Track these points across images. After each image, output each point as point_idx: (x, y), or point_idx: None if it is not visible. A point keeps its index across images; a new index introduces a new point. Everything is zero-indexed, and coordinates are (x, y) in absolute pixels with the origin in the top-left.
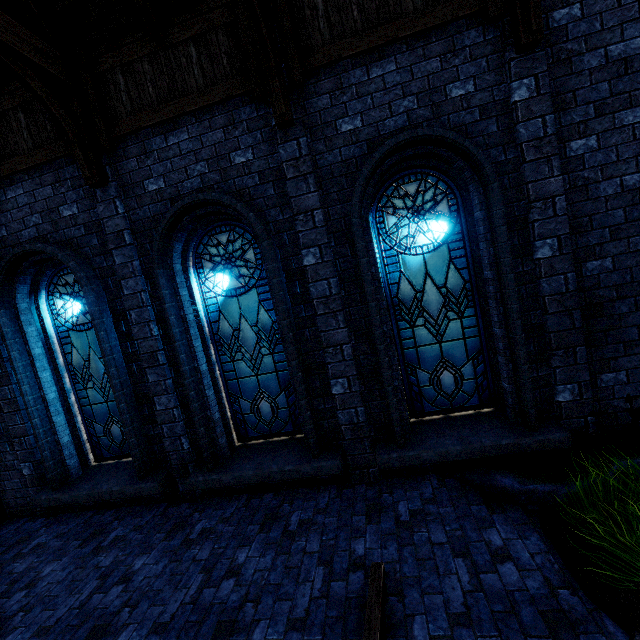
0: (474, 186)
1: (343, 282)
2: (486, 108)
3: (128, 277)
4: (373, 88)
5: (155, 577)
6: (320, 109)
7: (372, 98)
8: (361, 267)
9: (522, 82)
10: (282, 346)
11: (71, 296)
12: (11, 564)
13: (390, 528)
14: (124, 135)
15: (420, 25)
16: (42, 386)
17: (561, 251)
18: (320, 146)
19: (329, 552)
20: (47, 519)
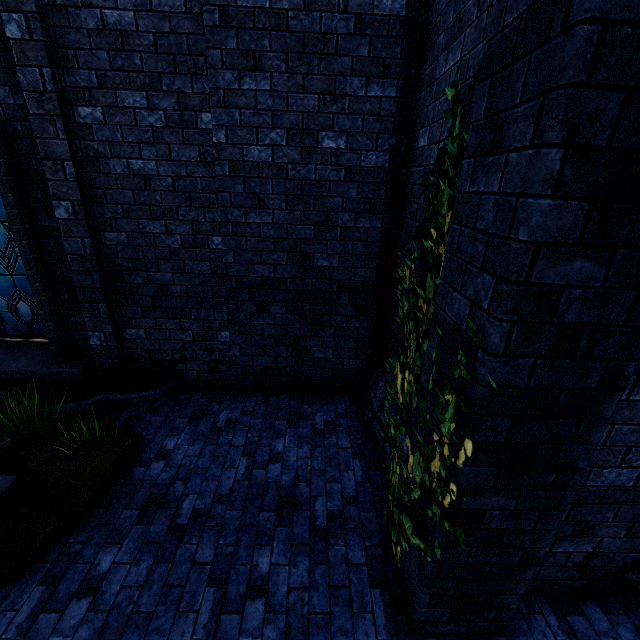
0: None
1: None
2: None
3: None
4: None
5: None
6: None
7: None
8: None
9: (12, 16)
10: None
11: None
12: None
13: None
14: None
15: None
16: None
17: (76, 216)
18: None
19: None
20: None
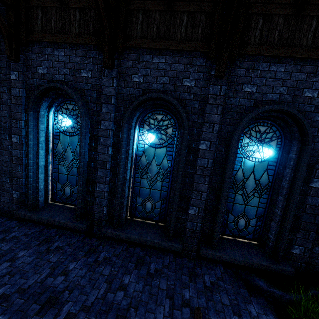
0: (297, 142)
1: (214, 163)
2: (318, 107)
3: (106, 120)
4: (268, 75)
5: (81, 277)
6: (238, 75)
7: (266, 80)
8: (229, 160)
9: None
10: (168, 179)
11: (67, 116)
12: (0, 243)
13: (201, 288)
14: (131, 47)
15: (305, 54)
16: (39, 157)
17: None
18: (230, 93)
19: (171, 292)
20: (18, 222)
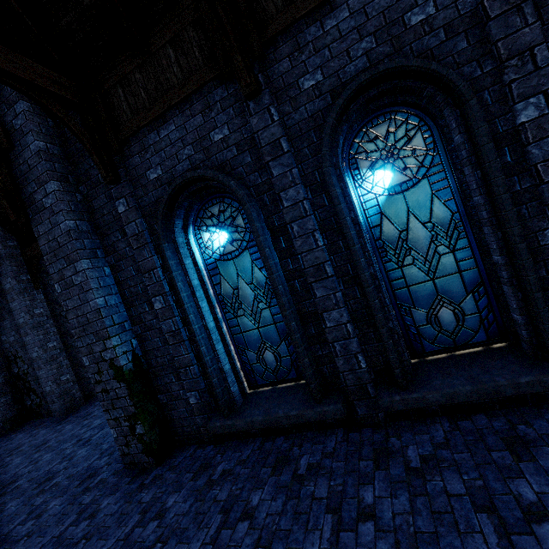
0: None
1: None
2: None
3: (287, 187)
4: None
5: (409, 514)
6: None
7: None
8: None
9: None
10: (466, 240)
11: (217, 227)
12: (209, 491)
13: None
14: (274, 36)
15: None
16: (203, 315)
17: None
18: None
19: None
20: (216, 446)
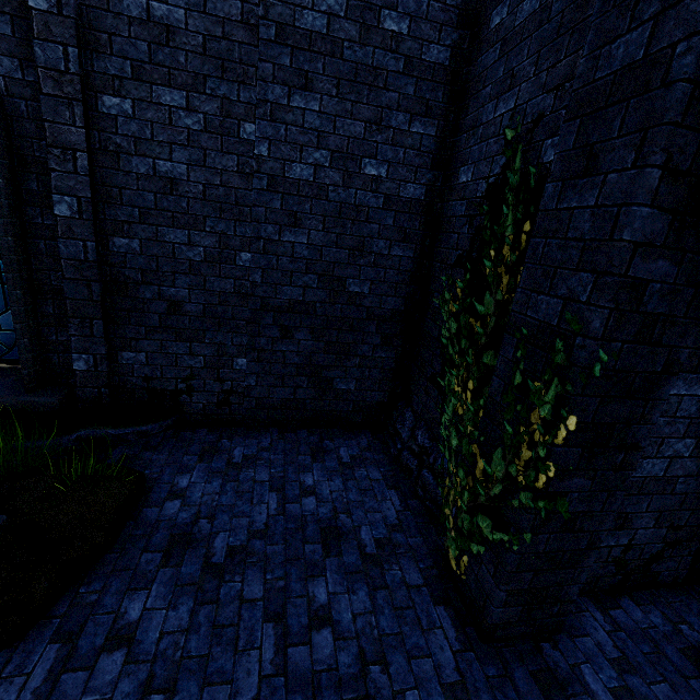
0: None
1: None
2: None
3: None
4: None
5: None
6: None
7: None
8: None
9: None
10: None
11: None
12: None
13: None
14: None
15: None
16: None
17: (81, 215)
18: None
19: None
20: None
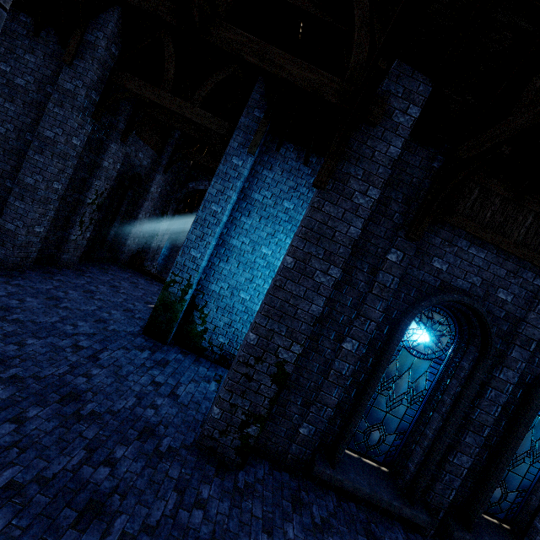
0: None
1: None
2: None
3: (511, 369)
4: None
5: None
6: None
7: None
8: None
9: None
10: None
11: (426, 328)
12: (324, 538)
13: None
14: None
15: None
16: (378, 385)
17: None
18: None
19: None
20: (292, 477)
